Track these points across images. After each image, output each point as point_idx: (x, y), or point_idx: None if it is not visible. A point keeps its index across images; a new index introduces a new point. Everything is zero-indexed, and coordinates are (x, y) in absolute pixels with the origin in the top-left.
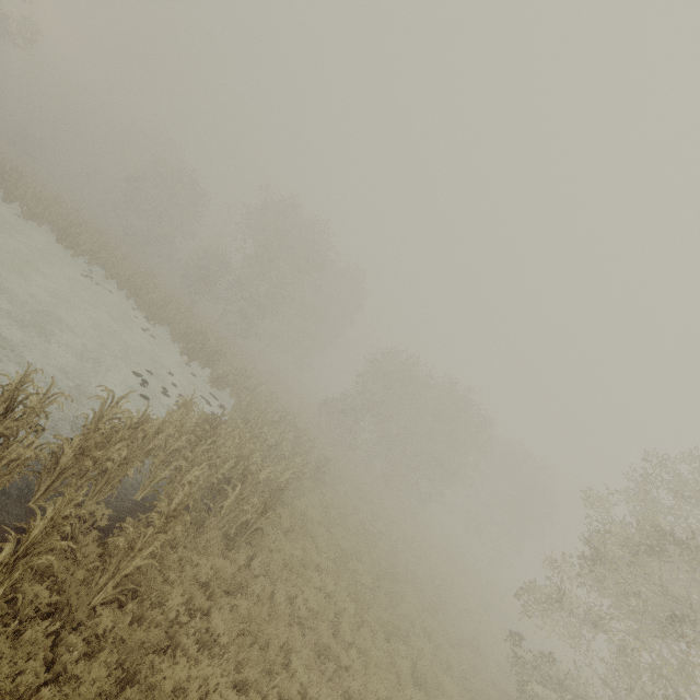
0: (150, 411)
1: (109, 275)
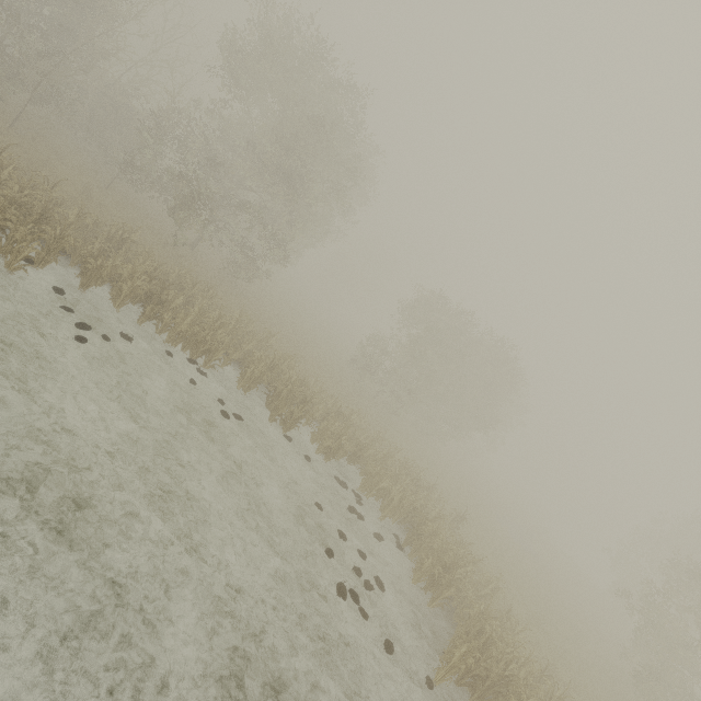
0: None
1: (90, 282)
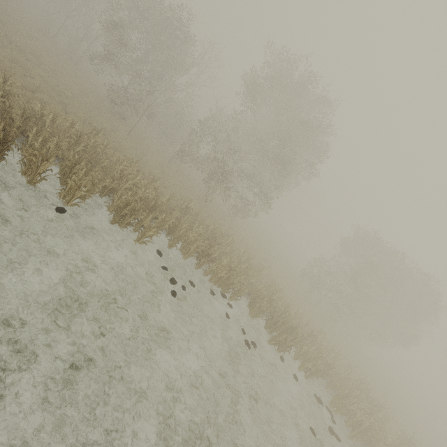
0: None
1: (173, 244)
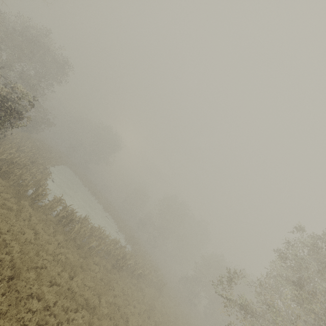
0: (106, 233)
1: (113, 218)
